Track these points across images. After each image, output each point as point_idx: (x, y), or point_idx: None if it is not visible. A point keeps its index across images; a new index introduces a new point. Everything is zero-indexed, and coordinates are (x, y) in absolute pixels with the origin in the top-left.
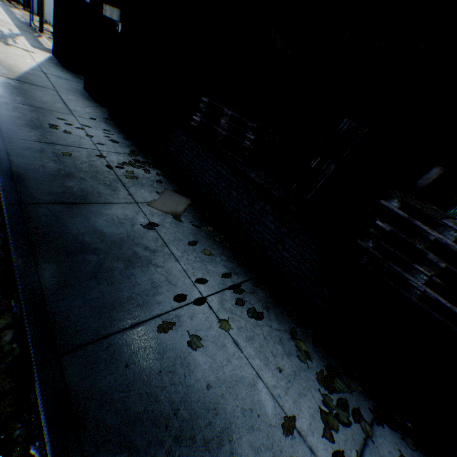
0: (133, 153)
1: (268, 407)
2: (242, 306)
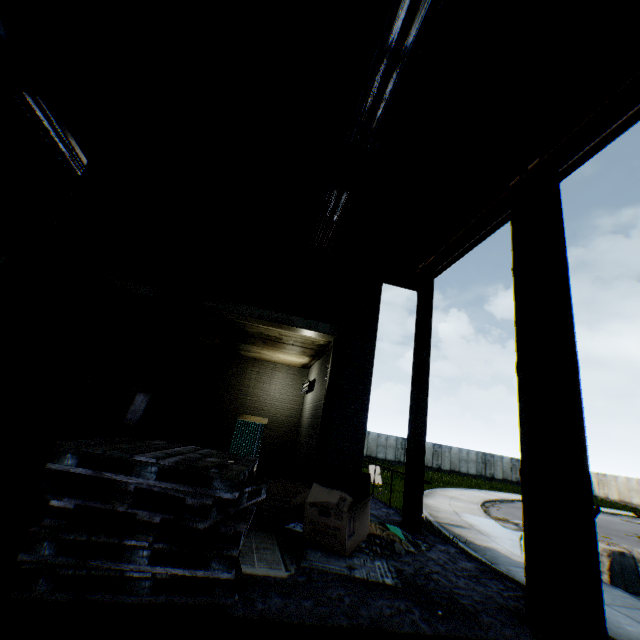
0: None
1: None
2: None
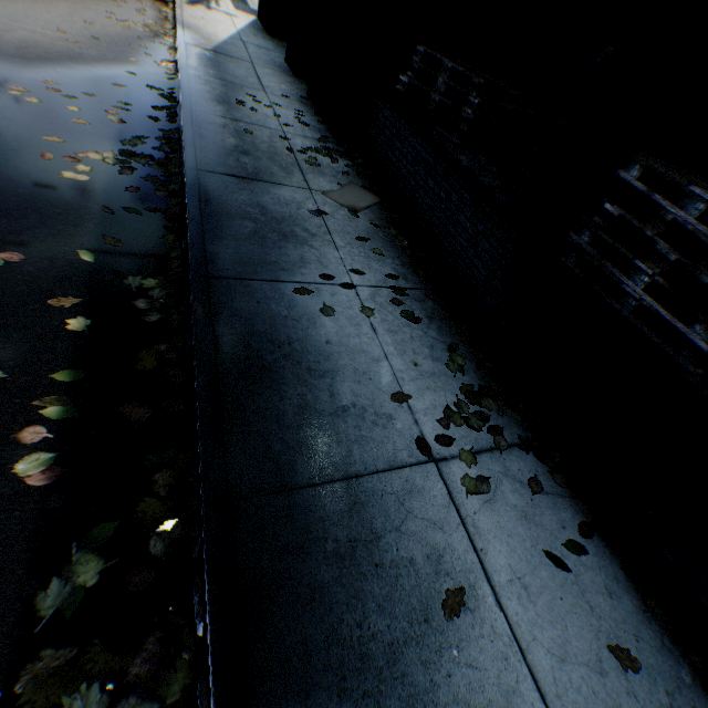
0: (323, 140)
1: (384, 379)
2: (397, 306)
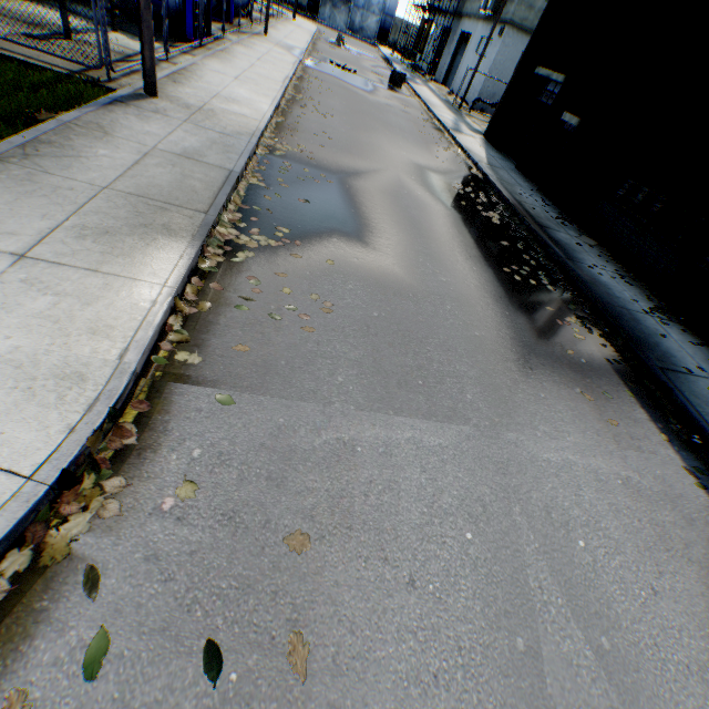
0: (560, 214)
1: (626, 295)
2: (621, 280)
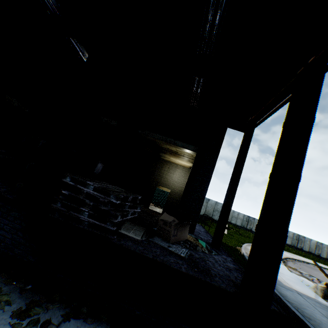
0: None
1: None
2: None
